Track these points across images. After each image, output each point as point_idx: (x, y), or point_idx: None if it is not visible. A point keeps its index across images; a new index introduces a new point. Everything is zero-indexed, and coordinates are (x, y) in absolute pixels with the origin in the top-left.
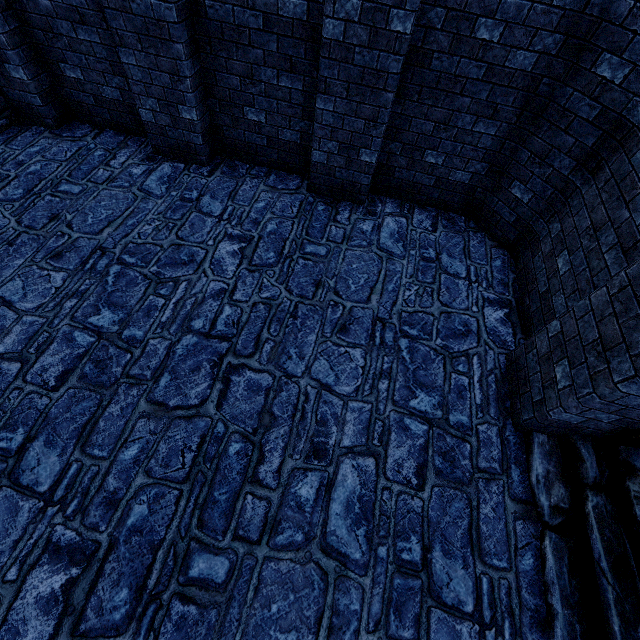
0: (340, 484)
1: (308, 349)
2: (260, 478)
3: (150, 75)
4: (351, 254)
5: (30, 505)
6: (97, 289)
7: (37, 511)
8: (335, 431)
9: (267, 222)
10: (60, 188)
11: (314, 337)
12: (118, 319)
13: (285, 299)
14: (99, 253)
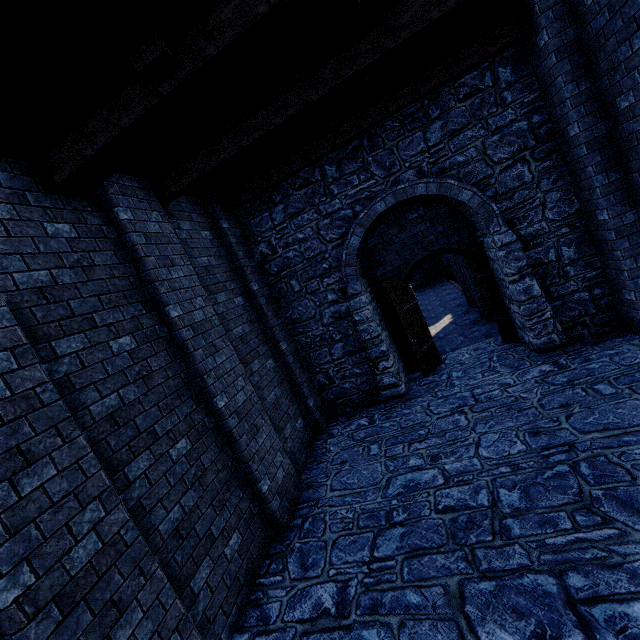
0: None
1: None
2: None
3: None
4: None
5: (366, 553)
6: (530, 473)
7: (363, 560)
8: None
9: None
10: (595, 386)
11: None
12: (516, 505)
13: None
14: (565, 448)
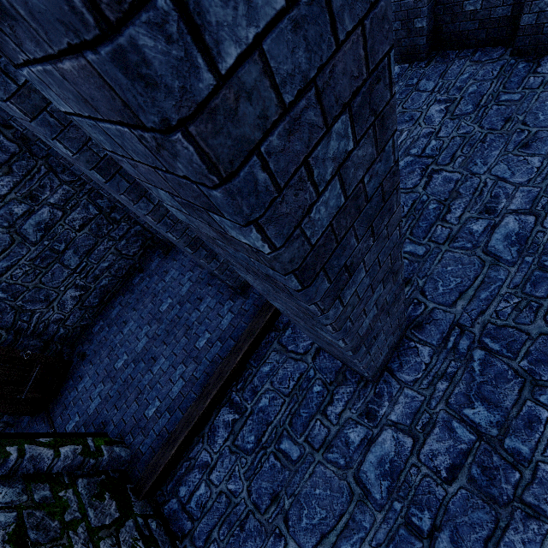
0: (502, 226)
1: (491, 159)
2: (447, 220)
3: (400, 5)
4: (546, 95)
5: None
6: None
7: None
8: (504, 202)
9: (469, 87)
10: None
11: (497, 152)
12: None
13: (477, 132)
14: None
